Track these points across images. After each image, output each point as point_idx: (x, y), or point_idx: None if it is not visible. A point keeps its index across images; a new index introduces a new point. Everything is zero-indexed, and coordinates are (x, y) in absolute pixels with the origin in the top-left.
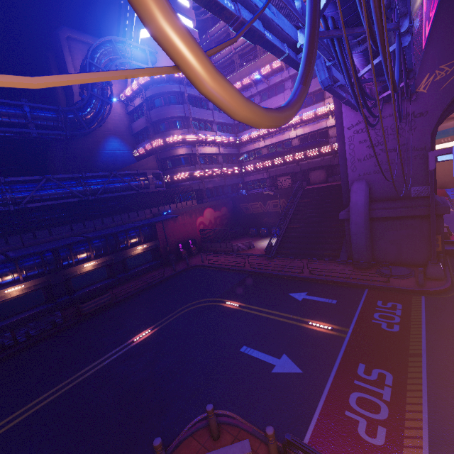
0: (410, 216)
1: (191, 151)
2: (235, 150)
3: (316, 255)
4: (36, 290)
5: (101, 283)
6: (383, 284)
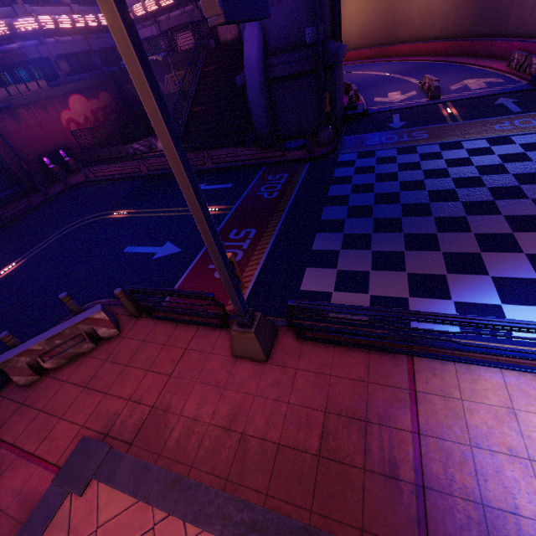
0: (306, 72)
1: None
2: None
3: (224, 143)
4: None
5: None
6: (279, 159)
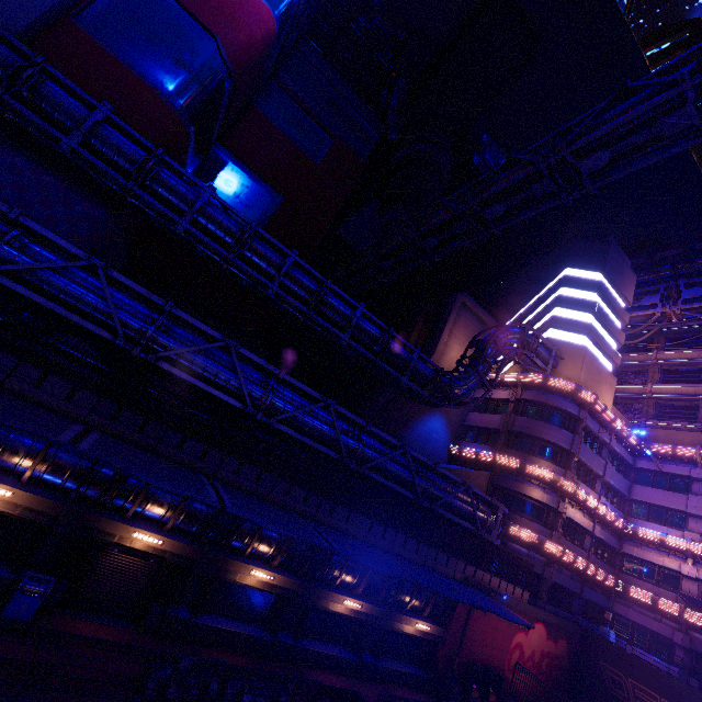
0: None
1: (555, 504)
2: (615, 541)
3: None
4: (271, 592)
5: (338, 649)
6: None
